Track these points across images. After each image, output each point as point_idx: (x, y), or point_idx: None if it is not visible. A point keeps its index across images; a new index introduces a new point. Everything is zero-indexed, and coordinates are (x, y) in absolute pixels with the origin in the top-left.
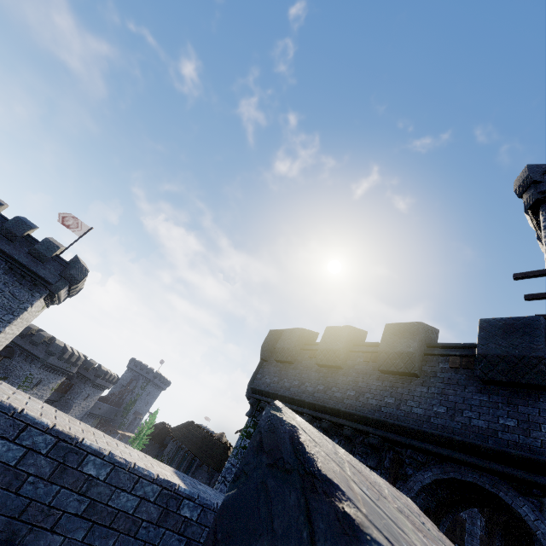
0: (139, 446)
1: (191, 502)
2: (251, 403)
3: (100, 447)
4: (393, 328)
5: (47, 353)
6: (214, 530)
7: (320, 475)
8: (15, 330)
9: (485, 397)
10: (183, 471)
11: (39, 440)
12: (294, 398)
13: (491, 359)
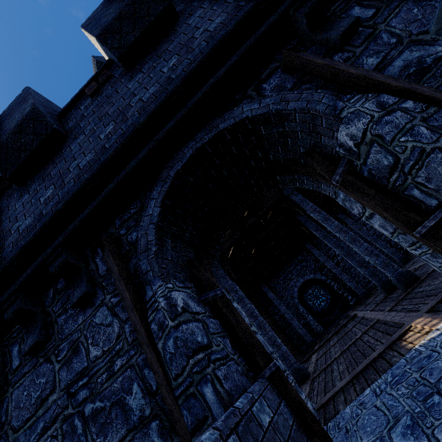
0: None
1: None
2: None
3: None
4: None
5: None
6: None
7: None
8: None
9: (139, 75)
10: None
11: None
12: None
13: (112, 28)
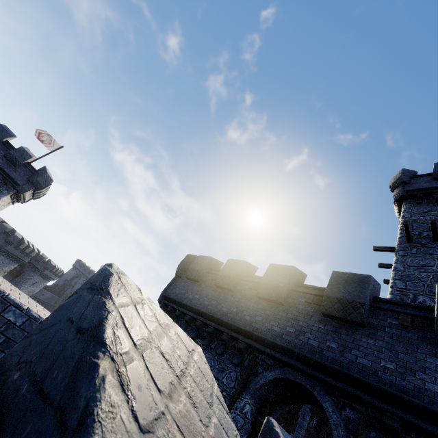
0: None
1: None
2: (161, 306)
3: (21, 302)
4: (274, 267)
5: (6, 241)
6: (49, 316)
7: (106, 290)
8: None
9: (322, 325)
10: None
11: None
12: (193, 307)
13: (332, 300)
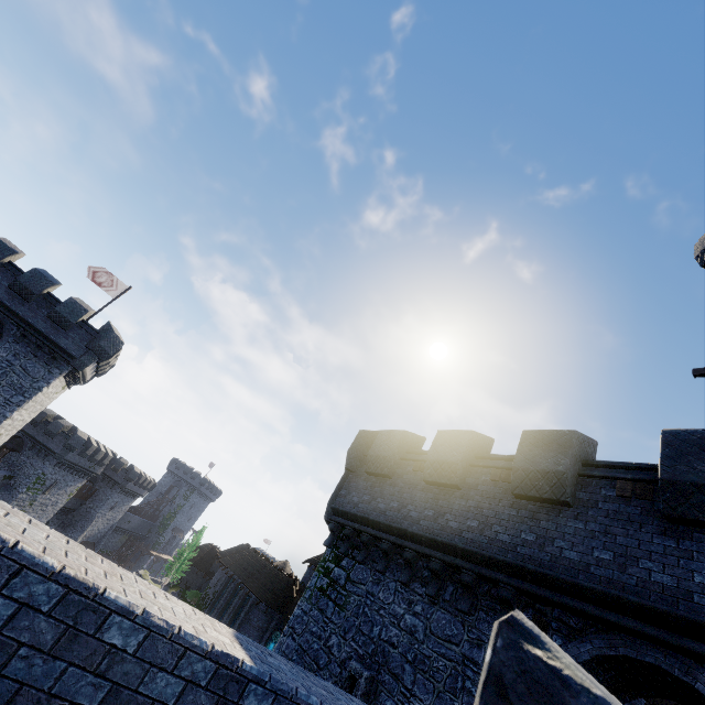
0: (178, 574)
1: (260, 686)
2: (331, 528)
3: (130, 602)
4: (534, 436)
5: (65, 447)
6: None
7: None
8: (26, 416)
9: (672, 541)
10: (234, 610)
11: (39, 591)
12: (392, 526)
13: (682, 488)
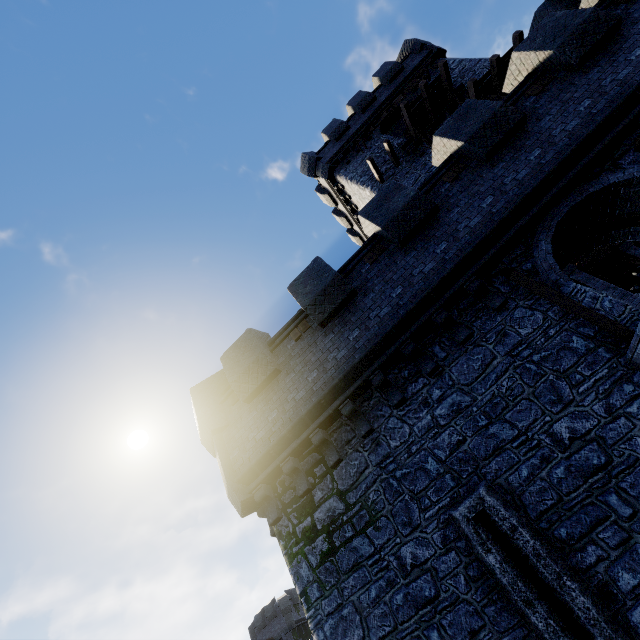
0: None
1: None
2: (262, 495)
3: None
4: (371, 206)
5: None
6: None
7: None
8: None
9: (501, 163)
10: None
11: None
12: (335, 384)
13: (478, 135)
